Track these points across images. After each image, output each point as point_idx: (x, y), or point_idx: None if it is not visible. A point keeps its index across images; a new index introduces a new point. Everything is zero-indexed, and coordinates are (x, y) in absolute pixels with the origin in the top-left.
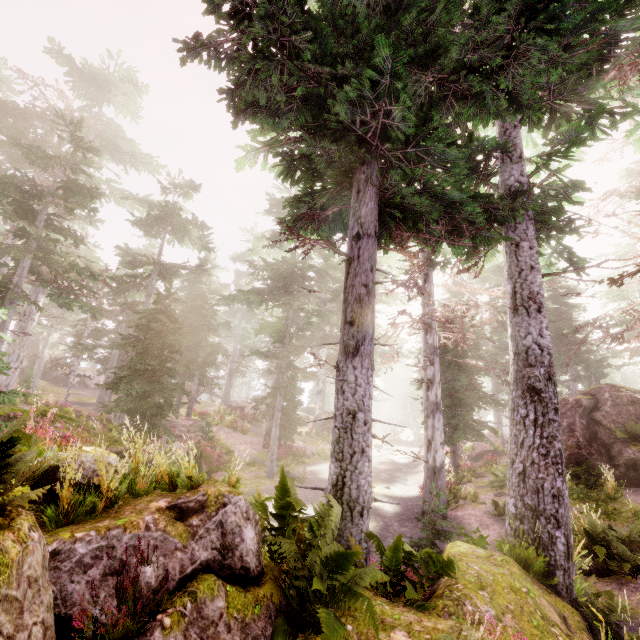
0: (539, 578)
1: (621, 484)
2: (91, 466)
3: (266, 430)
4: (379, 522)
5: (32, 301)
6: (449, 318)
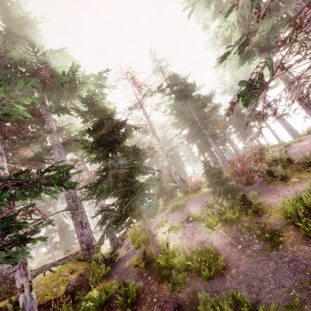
0: (80, 261)
1: (169, 199)
2: None
3: (63, 250)
4: None
5: None
6: (87, 177)
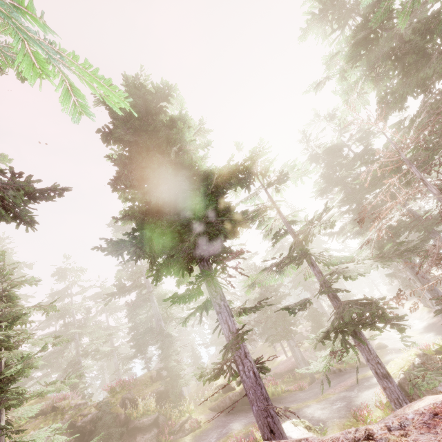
0: None
1: None
2: (437, 347)
3: None
4: (438, 341)
5: (296, 332)
6: None
